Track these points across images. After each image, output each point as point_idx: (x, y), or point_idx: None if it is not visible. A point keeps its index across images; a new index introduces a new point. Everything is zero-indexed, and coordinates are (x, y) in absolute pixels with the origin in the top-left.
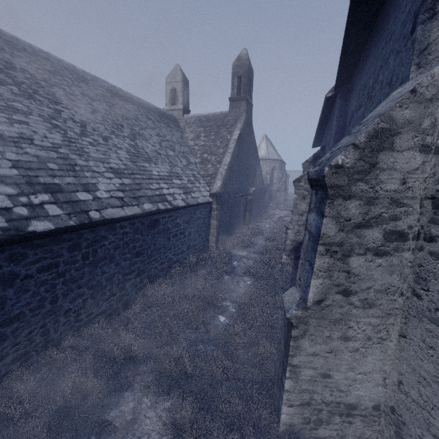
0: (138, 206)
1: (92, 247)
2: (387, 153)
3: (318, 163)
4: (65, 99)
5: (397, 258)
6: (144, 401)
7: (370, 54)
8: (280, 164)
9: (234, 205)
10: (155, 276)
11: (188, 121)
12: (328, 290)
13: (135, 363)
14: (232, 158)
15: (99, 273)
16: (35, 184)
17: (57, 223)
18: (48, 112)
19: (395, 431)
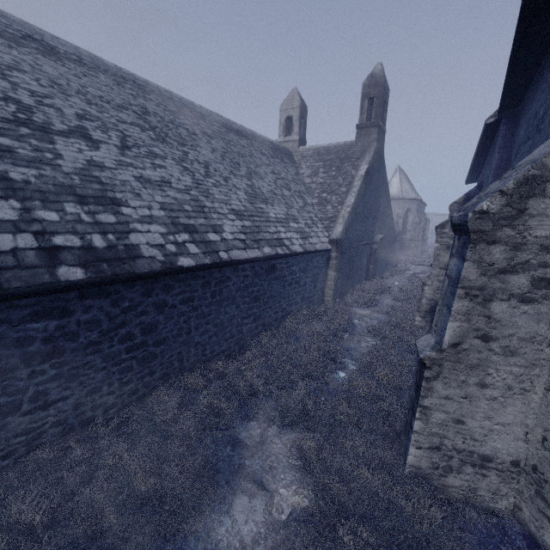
0: (258, 250)
1: (219, 286)
2: (537, 200)
3: (463, 208)
4: (189, 140)
5: (546, 307)
6: (269, 430)
7: (543, 77)
8: (417, 206)
9: (356, 255)
10: (269, 325)
11: (305, 154)
12: (466, 334)
13: (259, 398)
14: (357, 199)
15: (223, 312)
16: (177, 224)
17: (197, 261)
18: (178, 154)
19: (536, 491)
